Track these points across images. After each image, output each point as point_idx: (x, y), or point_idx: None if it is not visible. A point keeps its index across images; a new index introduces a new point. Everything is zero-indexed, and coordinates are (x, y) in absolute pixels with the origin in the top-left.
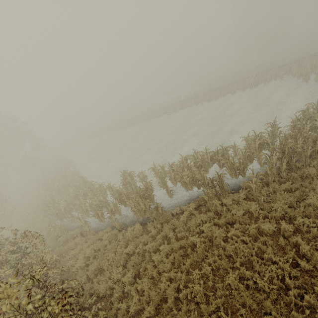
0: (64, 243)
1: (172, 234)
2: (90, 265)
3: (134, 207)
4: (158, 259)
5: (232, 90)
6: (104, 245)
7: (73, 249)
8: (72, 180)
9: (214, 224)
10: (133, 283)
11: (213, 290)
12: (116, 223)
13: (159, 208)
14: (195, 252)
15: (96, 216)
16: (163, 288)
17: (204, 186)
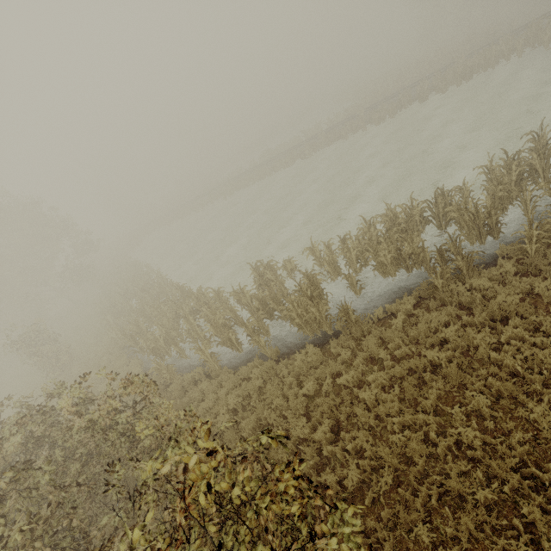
0: (180, 394)
1: (383, 354)
2: (243, 421)
3: (297, 318)
4: (371, 396)
5: (422, 94)
6: (256, 388)
7: (199, 401)
8: (159, 293)
9: (461, 327)
10: (332, 442)
11: (498, 435)
12: (267, 349)
13: (350, 312)
14: (439, 376)
15: (228, 343)
16: (398, 442)
17: (425, 263)
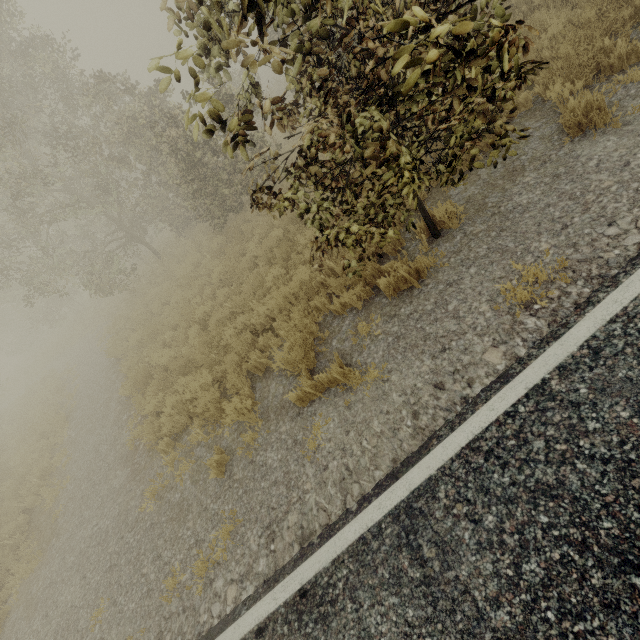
0: None
1: None
2: None
3: None
4: None
5: None
6: None
7: None
8: None
9: None
10: None
11: None
12: None
13: None
14: None
15: None
16: None
17: None
